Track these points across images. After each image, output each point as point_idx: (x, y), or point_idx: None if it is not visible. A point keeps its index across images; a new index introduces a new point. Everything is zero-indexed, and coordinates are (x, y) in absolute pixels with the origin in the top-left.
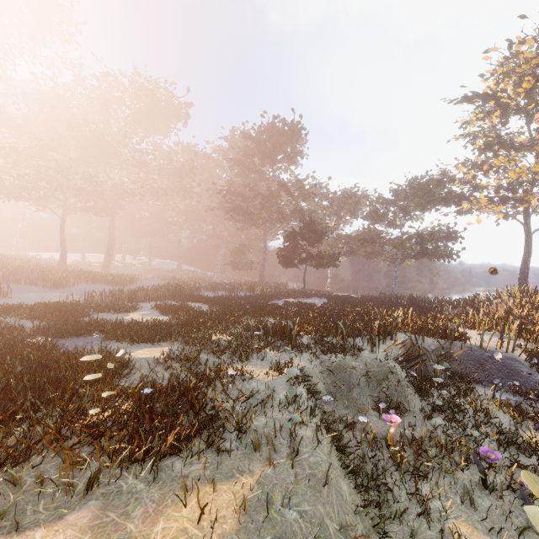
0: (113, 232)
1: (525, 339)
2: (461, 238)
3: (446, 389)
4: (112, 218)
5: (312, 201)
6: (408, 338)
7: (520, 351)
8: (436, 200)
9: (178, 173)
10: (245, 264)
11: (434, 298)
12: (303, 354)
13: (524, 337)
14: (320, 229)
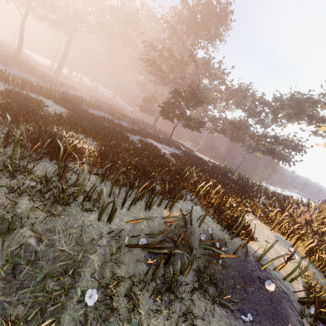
0: (67, 49)
1: (311, 263)
2: (304, 152)
3: (173, 306)
4: (69, 38)
5: (211, 80)
6: (178, 217)
7: (299, 279)
8: (303, 116)
9: (127, 21)
10: (149, 110)
11: (258, 185)
12: None
13: (311, 258)
14: (199, 97)
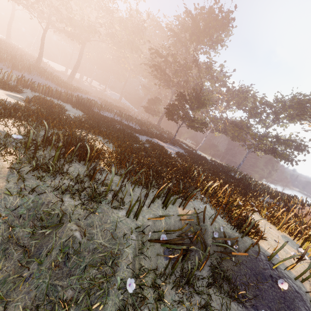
0: (80, 57)
1: None
2: (307, 152)
3: (192, 298)
4: (83, 47)
5: (213, 82)
6: (192, 215)
7: (310, 279)
8: (305, 117)
9: (134, 30)
10: (153, 110)
11: (261, 184)
12: (26, 182)
13: None
14: (203, 99)
